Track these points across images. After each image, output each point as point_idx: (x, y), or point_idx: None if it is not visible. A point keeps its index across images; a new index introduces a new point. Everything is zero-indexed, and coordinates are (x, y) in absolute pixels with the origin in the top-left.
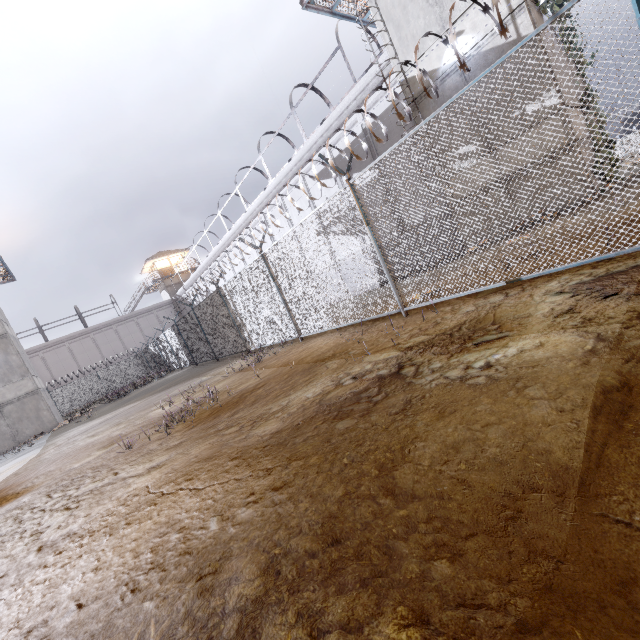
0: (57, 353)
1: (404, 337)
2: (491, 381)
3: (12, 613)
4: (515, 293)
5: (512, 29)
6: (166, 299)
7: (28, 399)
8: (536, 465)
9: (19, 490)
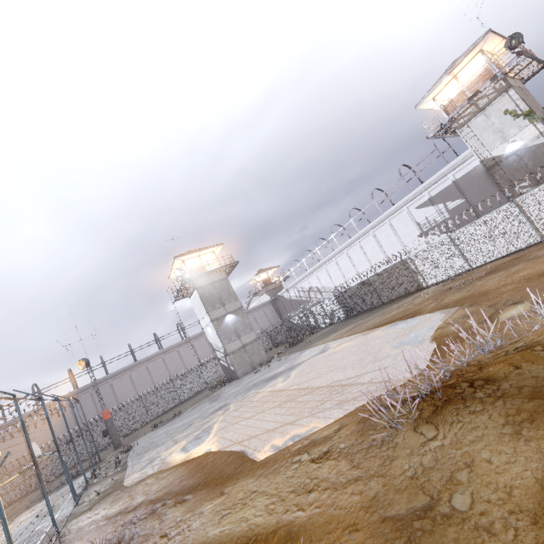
0: None
1: None
2: None
3: (534, 266)
4: None
5: (542, 138)
6: (265, 300)
7: (254, 343)
8: None
9: (402, 316)
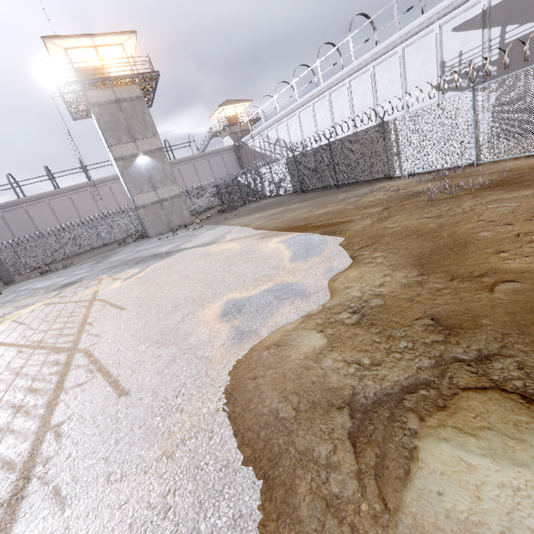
0: None
1: None
2: None
3: None
4: None
5: None
6: (228, 145)
7: (176, 200)
8: None
9: (322, 224)
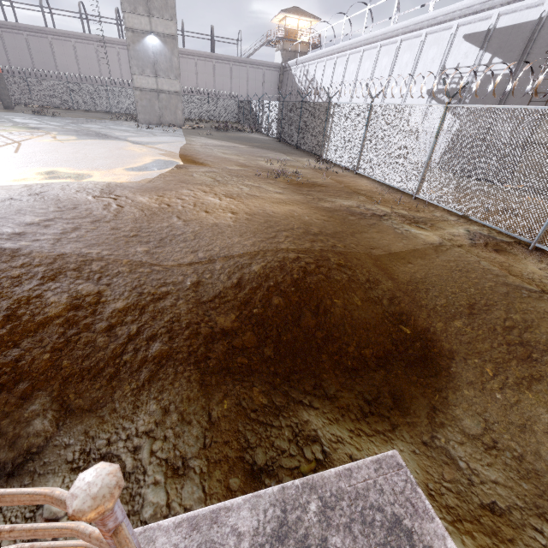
0: (187, 63)
1: (399, 207)
2: (401, 233)
3: (251, 204)
4: (460, 221)
5: None
6: (277, 61)
7: (174, 96)
8: (386, 247)
9: (201, 162)
